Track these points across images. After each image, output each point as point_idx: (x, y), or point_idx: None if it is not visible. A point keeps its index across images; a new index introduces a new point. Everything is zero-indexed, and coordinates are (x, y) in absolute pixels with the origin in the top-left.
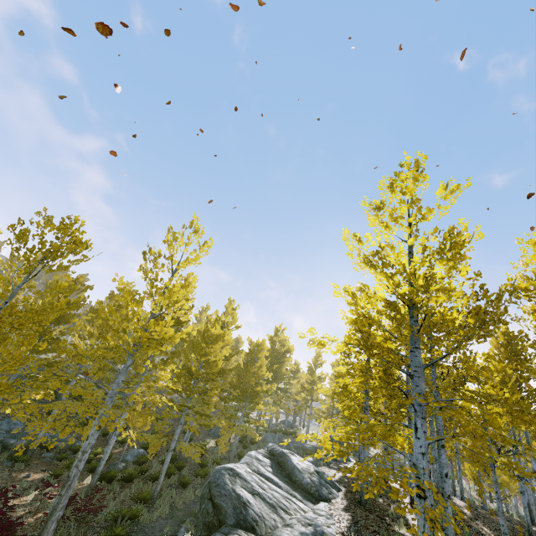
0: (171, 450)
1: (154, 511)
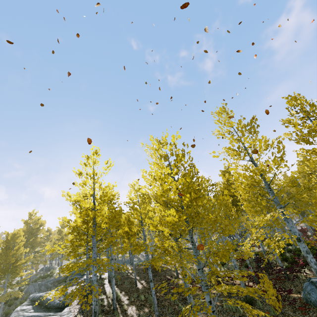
0: None
1: None
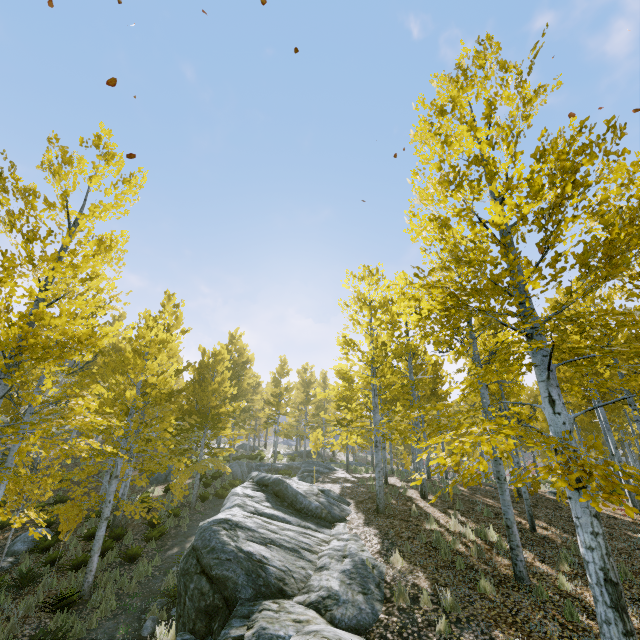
0: (104, 519)
1: (90, 613)
